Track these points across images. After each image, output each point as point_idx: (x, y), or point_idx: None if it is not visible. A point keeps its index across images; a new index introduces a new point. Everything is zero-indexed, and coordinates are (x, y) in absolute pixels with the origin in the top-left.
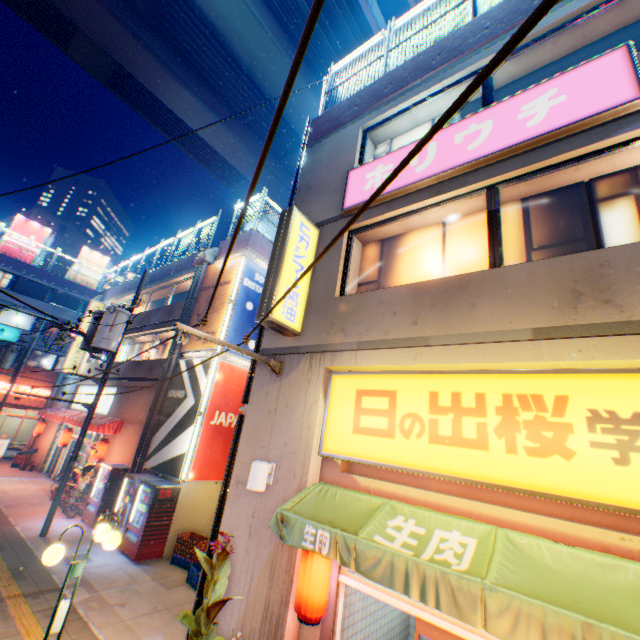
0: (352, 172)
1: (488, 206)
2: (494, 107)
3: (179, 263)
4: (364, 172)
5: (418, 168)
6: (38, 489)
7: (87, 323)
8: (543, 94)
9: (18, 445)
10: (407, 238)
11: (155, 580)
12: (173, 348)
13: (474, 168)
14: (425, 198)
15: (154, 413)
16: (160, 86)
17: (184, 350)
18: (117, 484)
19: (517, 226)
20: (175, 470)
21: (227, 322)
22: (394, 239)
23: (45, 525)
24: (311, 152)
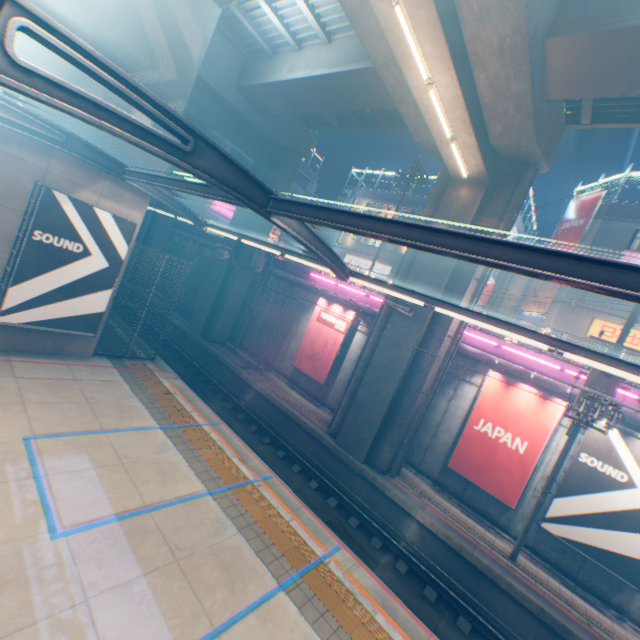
0: (625, 251)
1: None
2: None
3: None
4: (631, 255)
5: None
6: None
7: None
8: None
9: None
10: None
11: None
12: None
13: None
14: None
15: None
16: None
17: None
18: None
19: None
20: None
21: None
22: None
23: None
24: (604, 223)
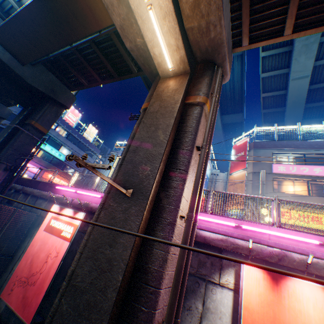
0: (273, 164)
1: (306, 183)
2: (308, 165)
3: None
4: (277, 165)
5: (292, 171)
6: None
7: (115, 163)
8: (317, 168)
9: None
10: (284, 182)
11: None
12: None
13: (304, 175)
14: (293, 177)
15: None
16: None
17: None
18: None
19: (309, 187)
20: None
21: None
22: (281, 181)
23: None
24: (255, 151)
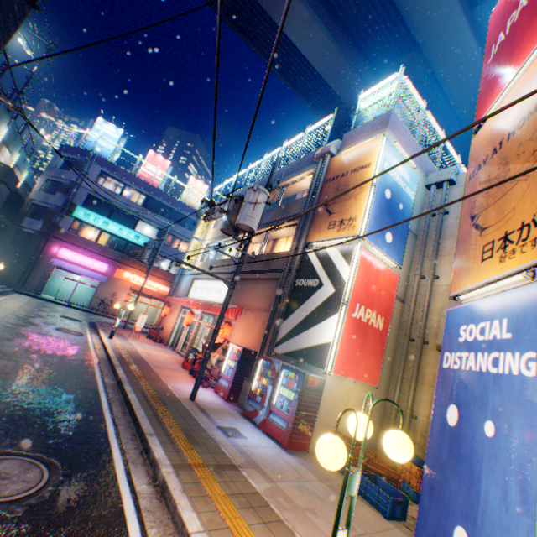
0: None
1: None
2: None
3: (289, 167)
4: None
5: None
6: (170, 357)
7: (200, 229)
8: None
9: (145, 324)
10: None
11: (321, 481)
12: (296, 240)
13: None
14: None
15: (278, 301)
16: (274, 2)
17: (310, 241)
18: (245, 364)
19: None
20: (316, 360)
21: (367, 208)
22: None
23: (193, 390)
24: None
